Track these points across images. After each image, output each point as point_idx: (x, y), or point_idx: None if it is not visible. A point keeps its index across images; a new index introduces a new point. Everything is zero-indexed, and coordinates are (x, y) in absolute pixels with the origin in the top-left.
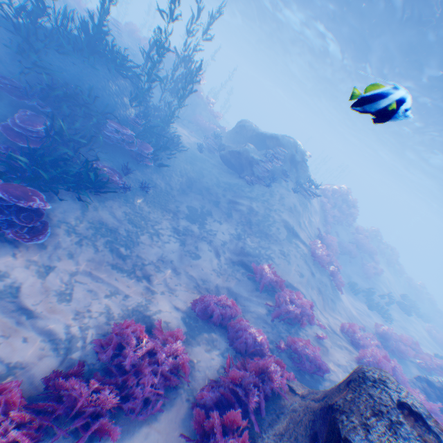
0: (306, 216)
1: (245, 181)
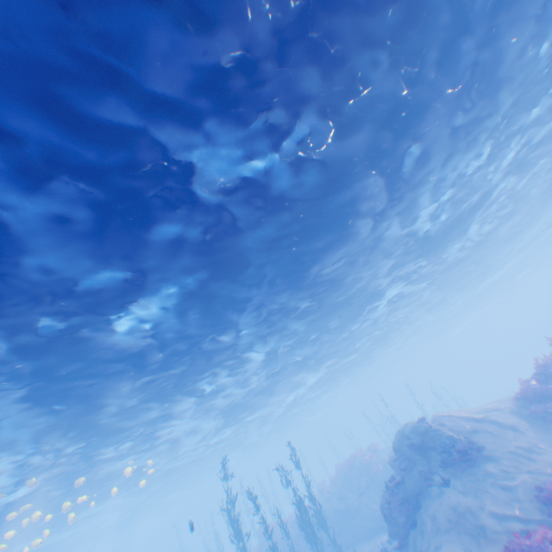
0: (494, 491)
1: (397, 547)
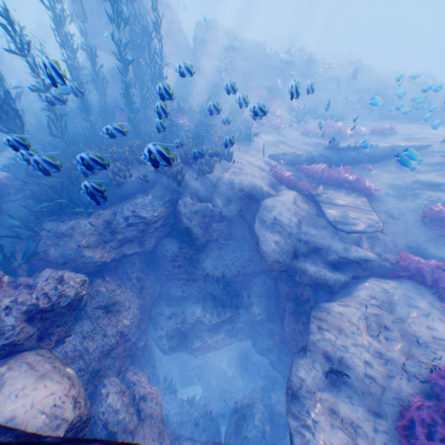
0: None
1: None
